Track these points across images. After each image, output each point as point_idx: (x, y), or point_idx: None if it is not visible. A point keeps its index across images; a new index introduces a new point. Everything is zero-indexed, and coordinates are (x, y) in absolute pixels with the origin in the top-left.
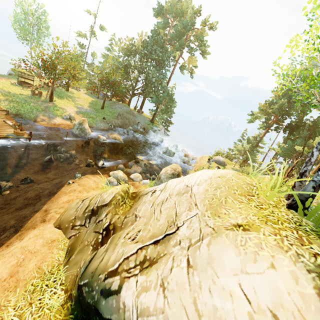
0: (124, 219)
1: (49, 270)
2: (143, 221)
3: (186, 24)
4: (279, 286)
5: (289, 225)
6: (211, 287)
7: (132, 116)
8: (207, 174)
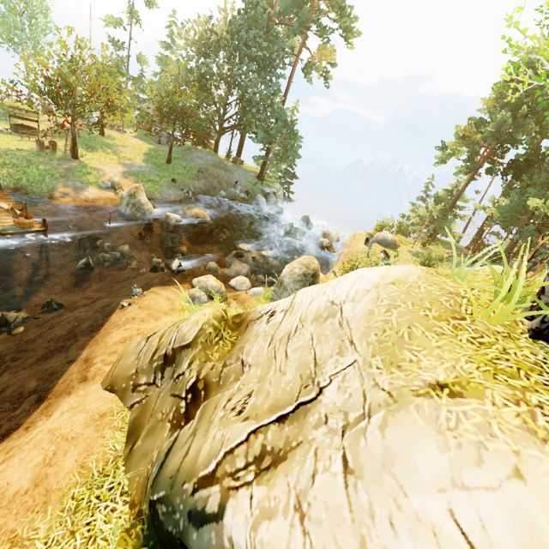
0: (223, 369)
1: (100, 469)
2: (256, 374)
3: None
4: (535, 517)
5: (542, 379)
6: (393, 516)
7: (223, 172)
8: (369, 279)
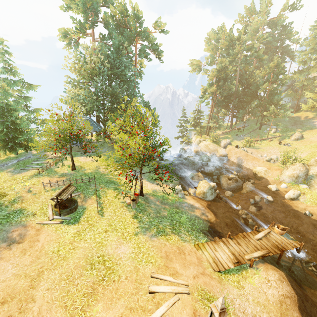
0: None
1: None
2: None
3: (145, 30)
4: None
5: None
6: None
7: None
8: None
